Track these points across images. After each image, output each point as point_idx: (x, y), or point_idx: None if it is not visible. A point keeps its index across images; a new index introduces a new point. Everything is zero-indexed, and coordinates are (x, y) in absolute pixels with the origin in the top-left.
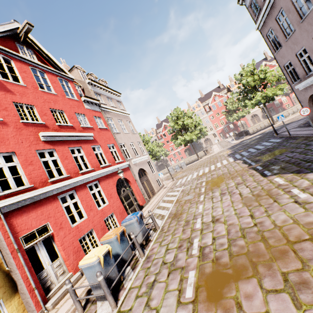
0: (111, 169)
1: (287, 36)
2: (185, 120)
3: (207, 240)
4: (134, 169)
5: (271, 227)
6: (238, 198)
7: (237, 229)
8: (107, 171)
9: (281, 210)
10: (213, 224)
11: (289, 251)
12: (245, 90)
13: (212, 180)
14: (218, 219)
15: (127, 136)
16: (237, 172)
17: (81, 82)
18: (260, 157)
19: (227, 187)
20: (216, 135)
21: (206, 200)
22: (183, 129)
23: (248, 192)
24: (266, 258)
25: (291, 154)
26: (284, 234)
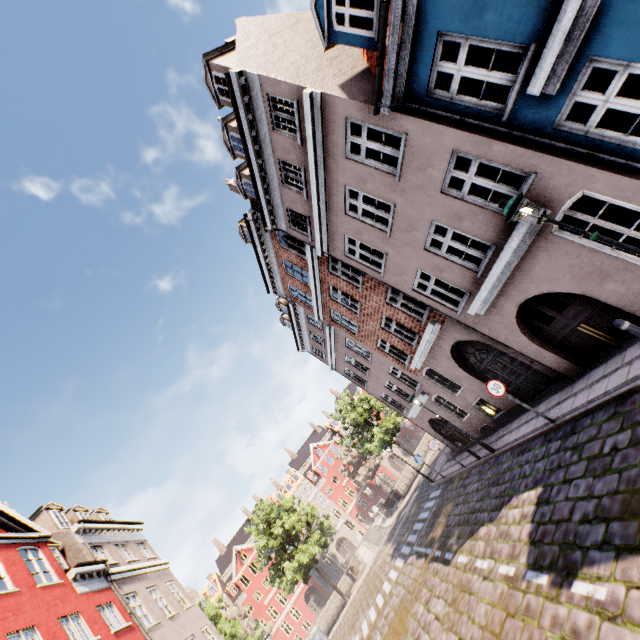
0: None
1: (366, 372)
2: (285, 519)
3: None
4: None
5: (480, 634)
6: (437, 627)
7: None
8: None
9: (479, 600)
10: None
11: None
12: (357, 429)
13: (391, 627)
14: None
15: (177, 622)
16: (418, 582)
17: (60, 536)
18: (432, 533)
19: (417, 621)
20: (352, 522)
21: None
22: (288, 541)
23: (443, 605)
24: None
25: (457, 509)
26: (491, 631)
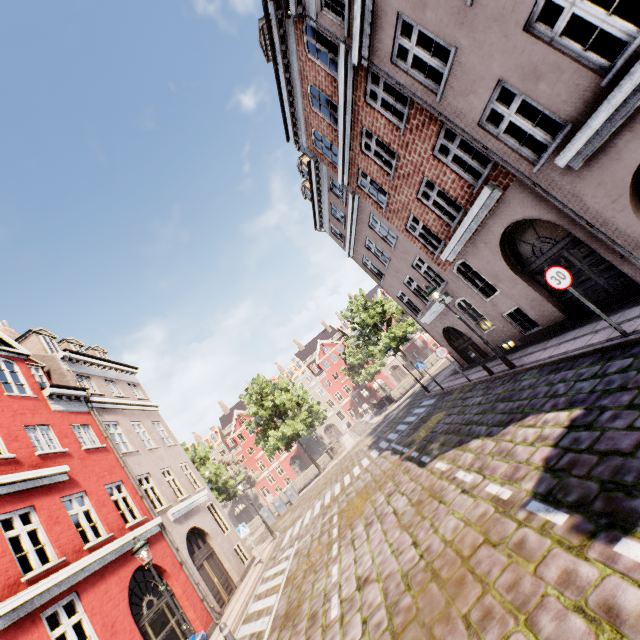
0: (114, 549)
1: (386, 264)
2: (276, 396)
3: (354, 632)
4: (176, 534)
5: (441, 548)
6: (393, 521)
7: (398, 578)
8: (103, 556)
9: (449, 512)
10: (360, 592)
11: (466, 573)
12: (365, 331)
13: (349, 505)
14: (367, 577)
15: (155, 454)
16: (386, 474)
17: (46, 359)
18: (414, 436)
19: (374, 508)
20: (343, 414)
21: (343, 551)
22: (277, 415)
23: (405, 503)
24: (442, 607)
25: (449, 418)
26: (457, 550)
